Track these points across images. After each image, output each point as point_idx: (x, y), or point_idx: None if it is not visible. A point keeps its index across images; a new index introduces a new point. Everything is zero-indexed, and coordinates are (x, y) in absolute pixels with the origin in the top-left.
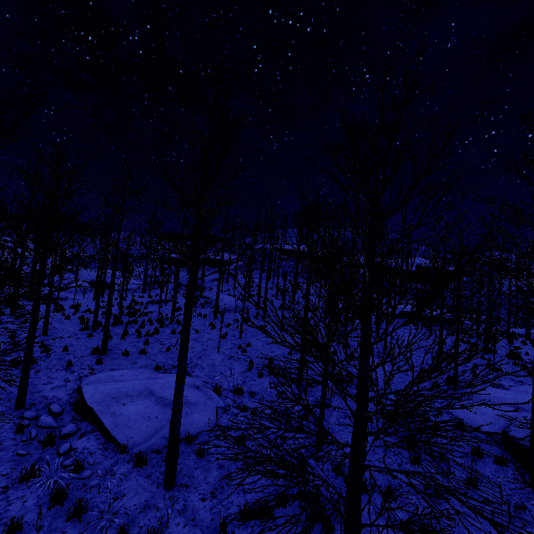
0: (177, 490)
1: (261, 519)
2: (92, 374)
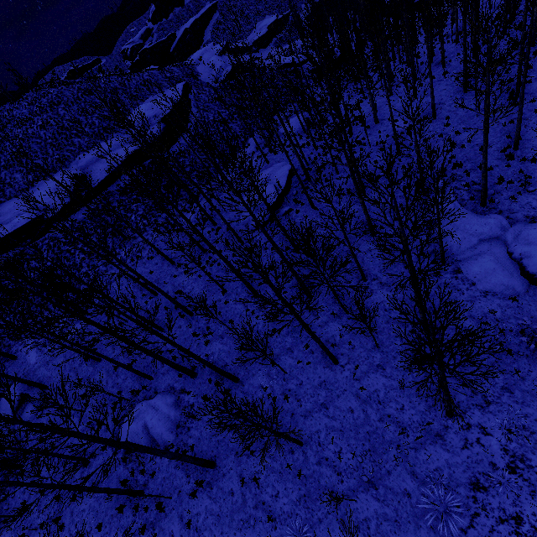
0: None
1: None
2: None
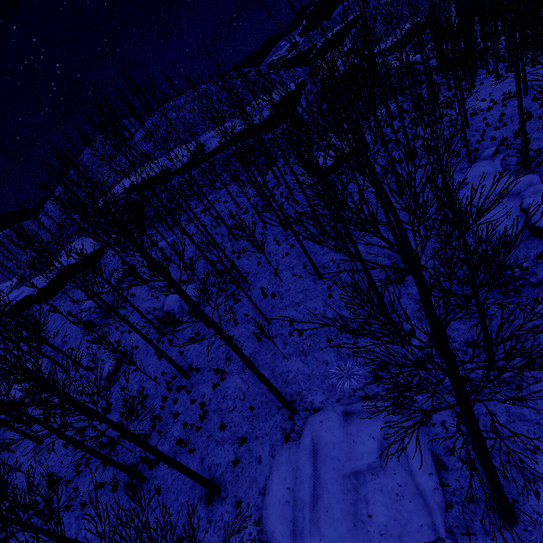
0: (517, 513)
1: None
2: (259, 523)
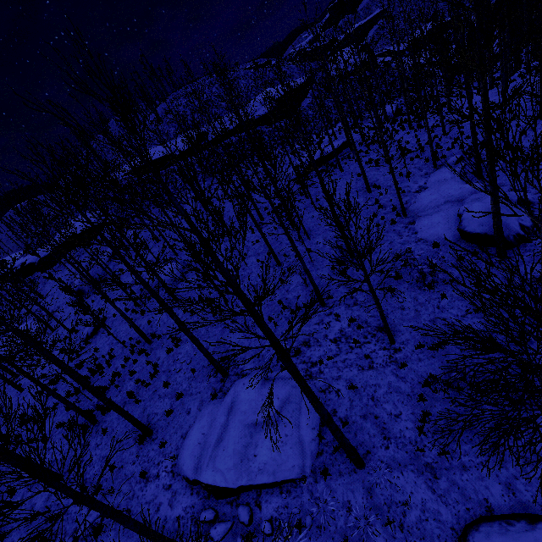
0: (367, 461)
1: (428, 422)
2: (175, 459)
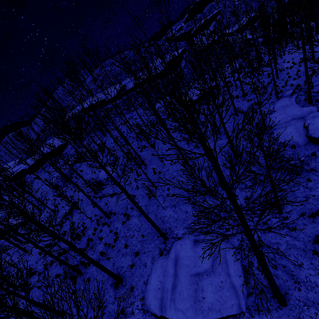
0: (287, 300)
1: None
2: (143, 300)
